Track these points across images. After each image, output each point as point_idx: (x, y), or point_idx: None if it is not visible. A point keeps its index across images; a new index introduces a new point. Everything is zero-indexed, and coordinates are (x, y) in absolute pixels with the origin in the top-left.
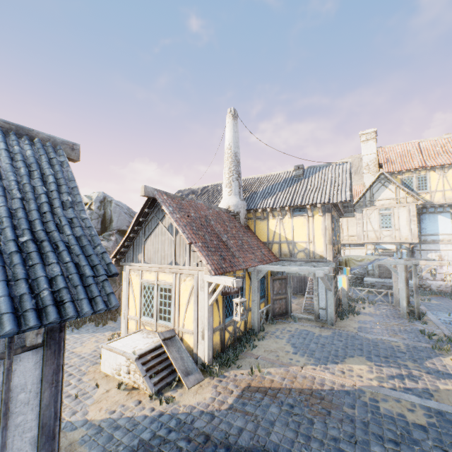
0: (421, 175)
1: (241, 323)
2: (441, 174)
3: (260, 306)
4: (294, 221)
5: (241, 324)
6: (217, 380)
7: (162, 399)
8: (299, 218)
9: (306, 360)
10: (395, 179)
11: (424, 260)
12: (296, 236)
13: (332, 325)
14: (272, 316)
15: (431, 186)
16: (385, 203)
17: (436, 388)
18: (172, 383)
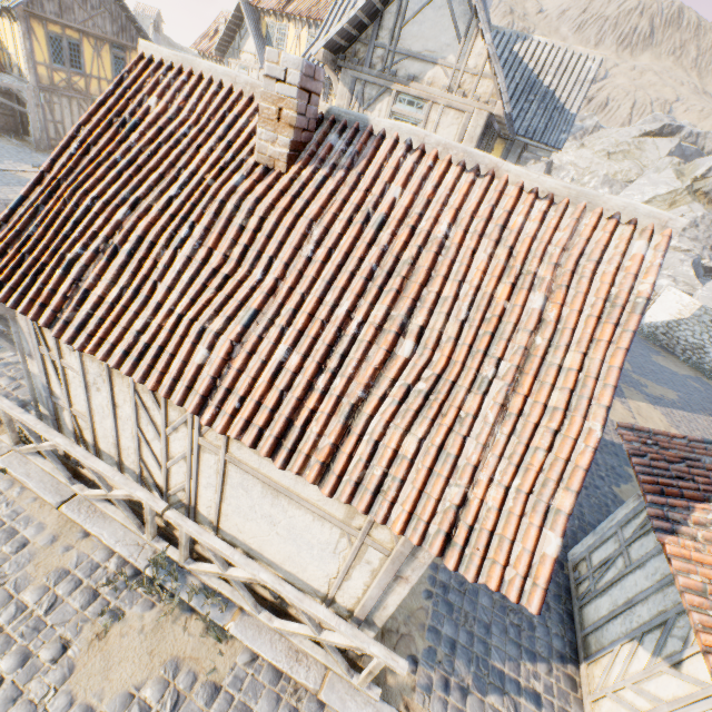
0: (283, 26)
1: None
2: (297, 32)
3: None
4: (5, 25)
5: None
6: None
7: None
8: (7, 22)
9: None
10: (263, 23)
11: None
12: (10, 46)
13: (36, 148)
14: None
15: (287, 47)
16: (248, 60)
17: None
18: None
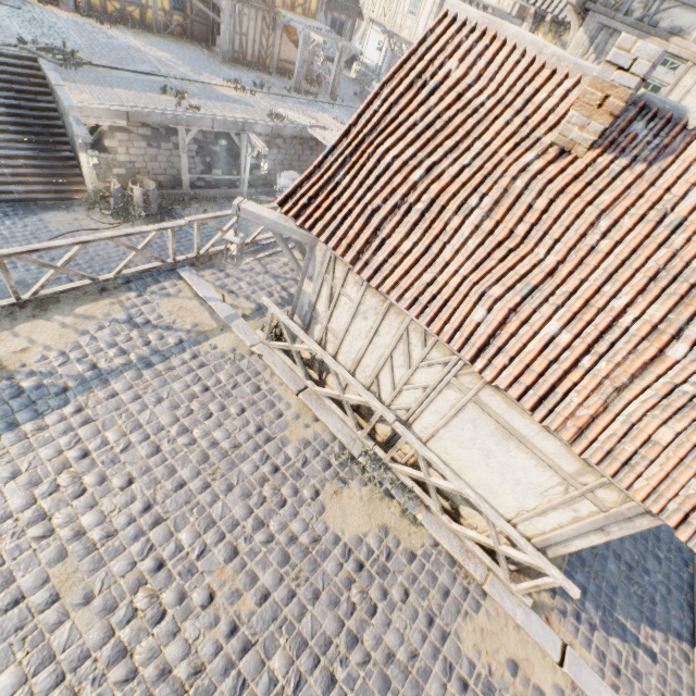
0: None
1: (134, 11)
2: None
3: (174, 18)
4: None
5: (134, 12)
6: (81, 18)
7: (40, 2)
8: None
9: (147, 43)
10: None
11: (313, 33)
12: None
13: (222, 60)
14: (191, 37)
15: None
16: None
17: (175, 68)
18: (54, 4)
